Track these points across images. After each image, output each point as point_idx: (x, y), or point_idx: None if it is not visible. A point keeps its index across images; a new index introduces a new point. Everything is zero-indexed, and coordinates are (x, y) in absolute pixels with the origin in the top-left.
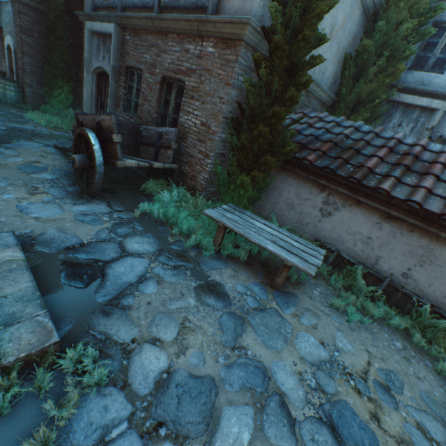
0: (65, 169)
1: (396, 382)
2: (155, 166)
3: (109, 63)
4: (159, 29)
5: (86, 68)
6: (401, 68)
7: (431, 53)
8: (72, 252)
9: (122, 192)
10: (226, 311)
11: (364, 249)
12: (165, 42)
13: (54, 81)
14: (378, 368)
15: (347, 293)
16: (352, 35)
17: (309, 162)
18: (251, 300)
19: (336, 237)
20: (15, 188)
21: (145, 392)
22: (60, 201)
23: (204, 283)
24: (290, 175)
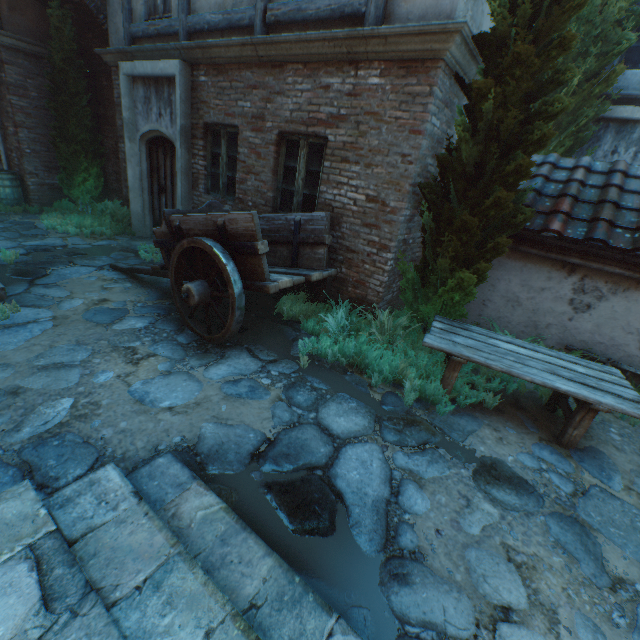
0: (152, 304)
1: None
2: (314, 279)
3: (170, 122)
4: (267, 59)
5: (127, 135)
6: (619, 69)
7: None
8: (264, 463)
9: (255, 326)
10: (547, 513)
11: None
12: (280, 78)
13: (74, 162)
14: None
15: None
16: None
17: (557, 233)
18: (557, 478)
19: (605, 340)
20: (104, 358)
21: None
22: (183, 366)
23: (477, 465)
24: (507, 255)
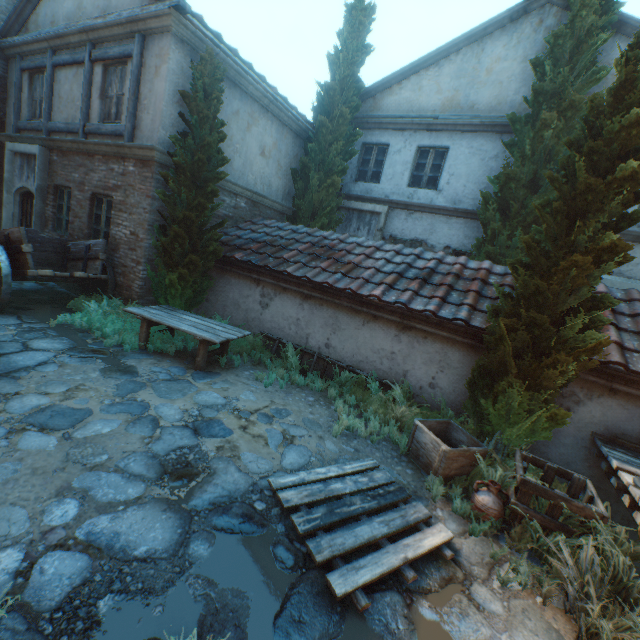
0: None
1: (284, 414)
2: (78, 276)
3: (34, 182)
4: (86, 151)
5: (6, 189)
6: (336, 180)
7: (367, 167)
8: None
9: (42, 309)
10: (130, 380)
11: (297, 331)
12: (93, 162)
13: None
14: (273, 408)
15: (277, 369)
16: (292, 154)
17: (236, 258)
18: (165, 375)
19: (277, 326)
20: None
21: (20, 413)
22: None
23: (115, 366)
24: (232, 275)
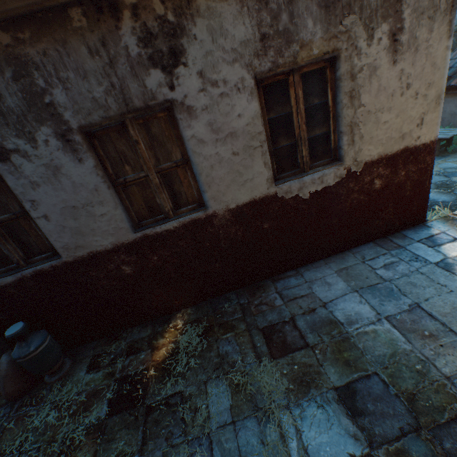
0: None
1: None
2: None
3: None
4: None
5: None
6: None
7: None
8: None
9: None
10: None
11: None
12: None
13: None
14: None
15: None
16: None
17: (451, 85)
18: None
19: None
20: None
21: None
22: None
23: None
24: (447, 97)
